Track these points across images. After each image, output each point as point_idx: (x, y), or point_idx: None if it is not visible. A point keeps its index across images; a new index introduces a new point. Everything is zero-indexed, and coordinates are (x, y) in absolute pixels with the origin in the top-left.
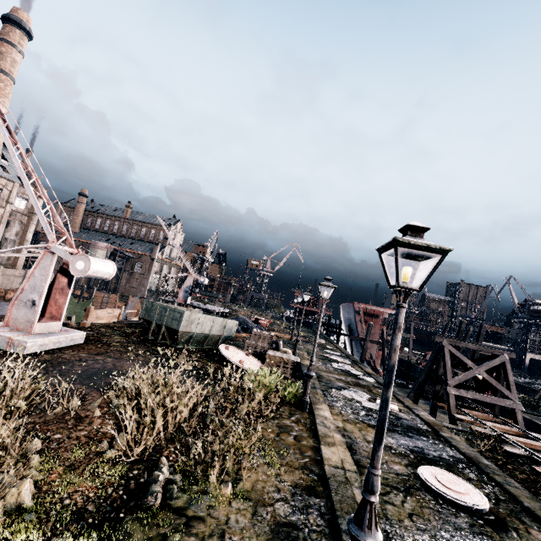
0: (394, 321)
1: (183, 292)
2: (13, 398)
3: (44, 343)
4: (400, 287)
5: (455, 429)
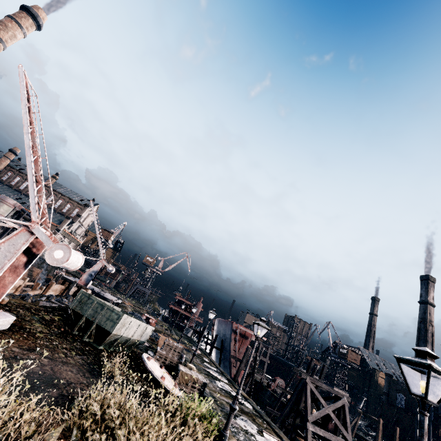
0: (421, 426)
1: (87, 275)
2: None
3: None
4: (427, 400)
5: None
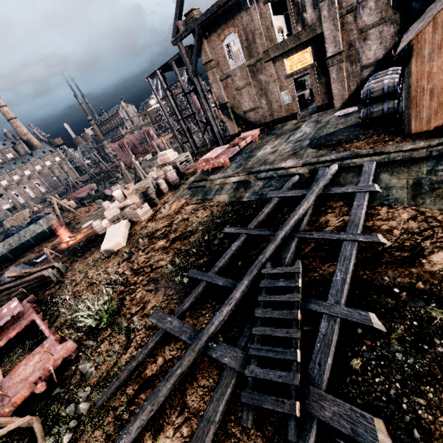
0: None
1: None
2: None
3: None
4: None
5: None
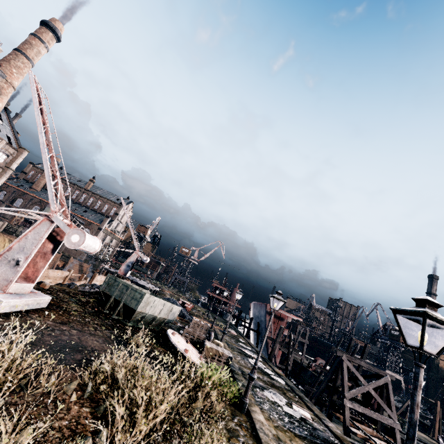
0: (415, 378)
1: (125, 266)
2: (7, 375)
3: (15, 304)
4: (423, 351)
5: (352, 443)
